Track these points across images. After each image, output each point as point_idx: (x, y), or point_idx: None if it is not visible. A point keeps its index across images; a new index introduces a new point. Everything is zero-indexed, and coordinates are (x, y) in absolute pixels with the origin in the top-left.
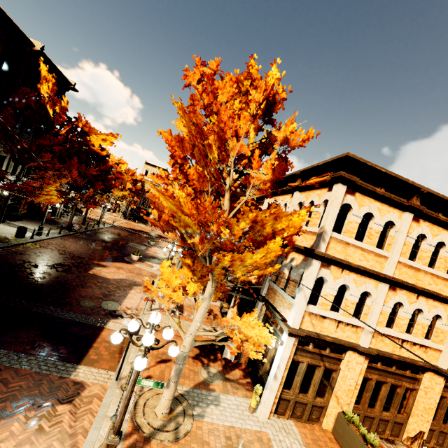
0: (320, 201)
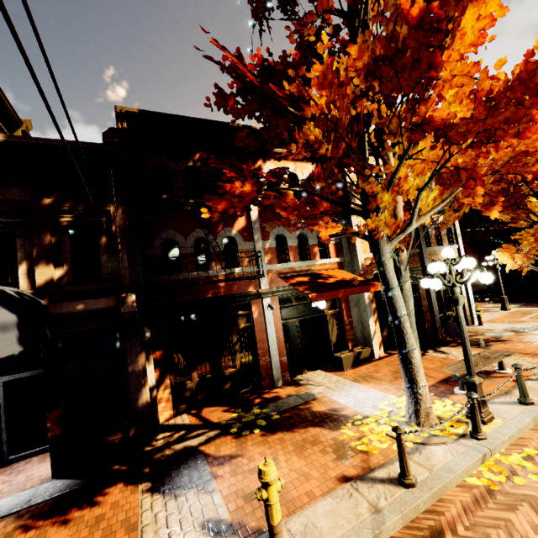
0: None
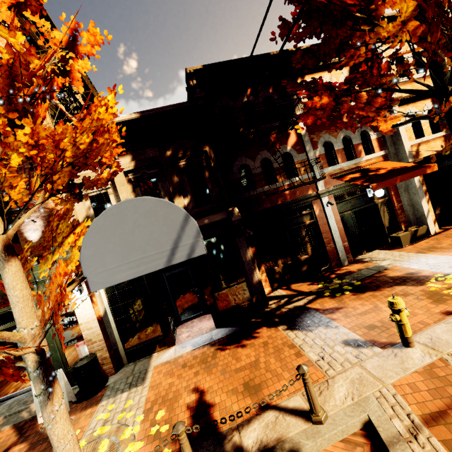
0: None
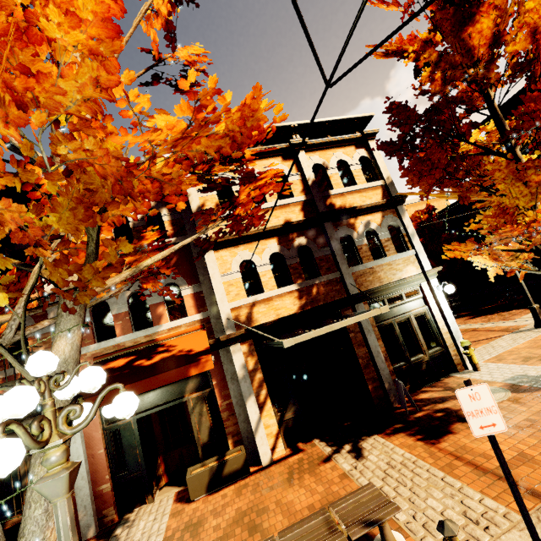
0: (355, 159)
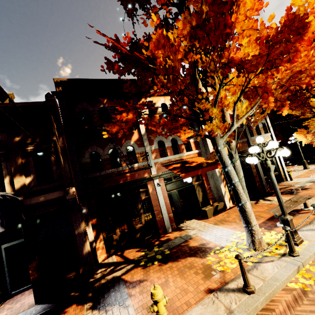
0: None
